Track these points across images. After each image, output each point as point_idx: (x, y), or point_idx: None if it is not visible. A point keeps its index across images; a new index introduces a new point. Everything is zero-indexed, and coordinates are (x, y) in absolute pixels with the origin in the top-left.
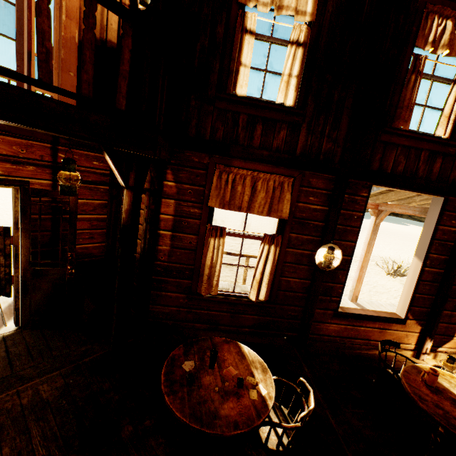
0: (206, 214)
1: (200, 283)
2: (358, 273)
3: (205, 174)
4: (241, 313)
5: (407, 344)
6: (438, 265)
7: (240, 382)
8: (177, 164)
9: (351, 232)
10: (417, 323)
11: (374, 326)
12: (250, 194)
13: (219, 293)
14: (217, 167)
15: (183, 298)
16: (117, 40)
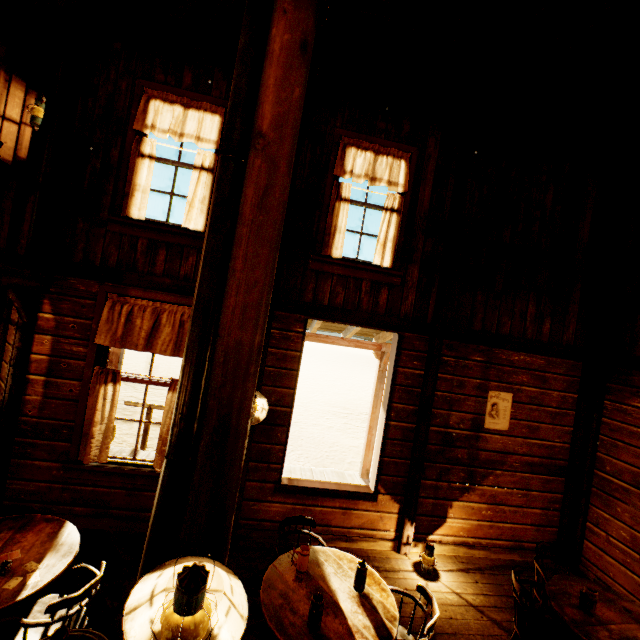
0: (94, 354)
1: (83, 446)
2: (366, 436)
3: (94, 305)
4: (143, 489)
5: (384, 531)
6: (407, 418)
7: (1, 566)
8: (57, 293)
9: (288, 376)
10: (392, 498)
11: (334, 505)
12: (149, 328)
13: (112, 461)
14: (110, 296)
15: (58, 468)
16: (14, 157)
